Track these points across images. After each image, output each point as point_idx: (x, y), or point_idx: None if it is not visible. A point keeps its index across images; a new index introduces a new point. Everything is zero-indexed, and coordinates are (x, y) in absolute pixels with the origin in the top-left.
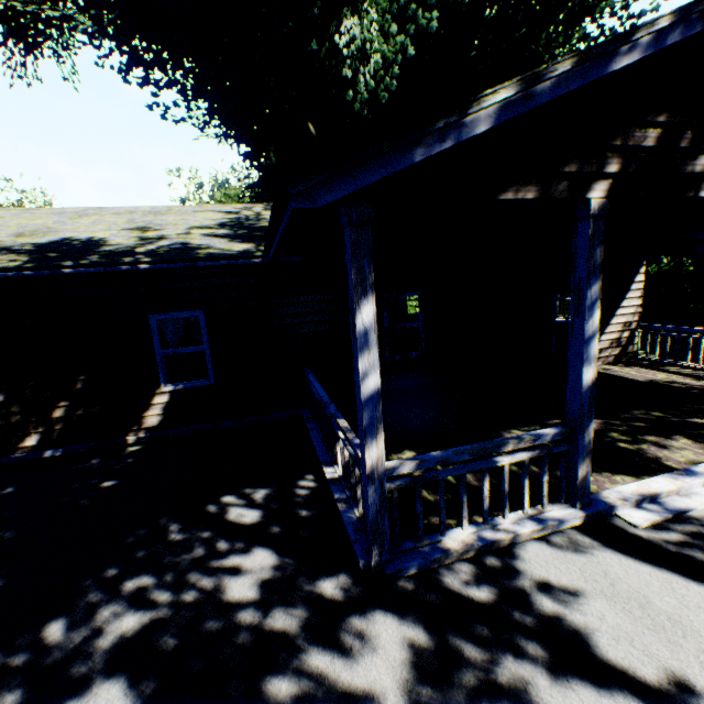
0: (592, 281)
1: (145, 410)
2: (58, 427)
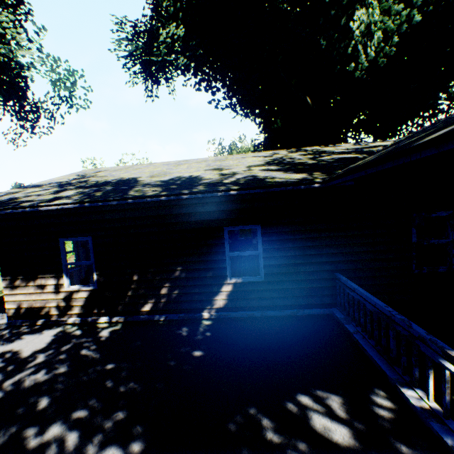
0: None
1: (215, 295)
2: (163, 300)
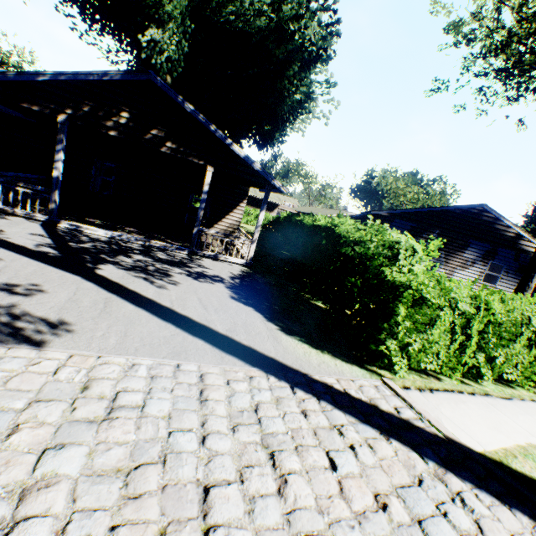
0: (60, 143)
1: None
2: None
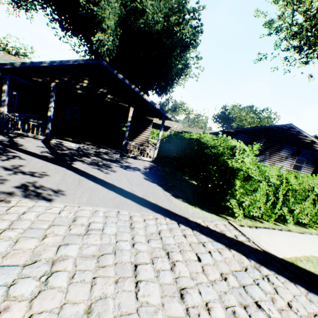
0: (52, 98)
1: None
2: None
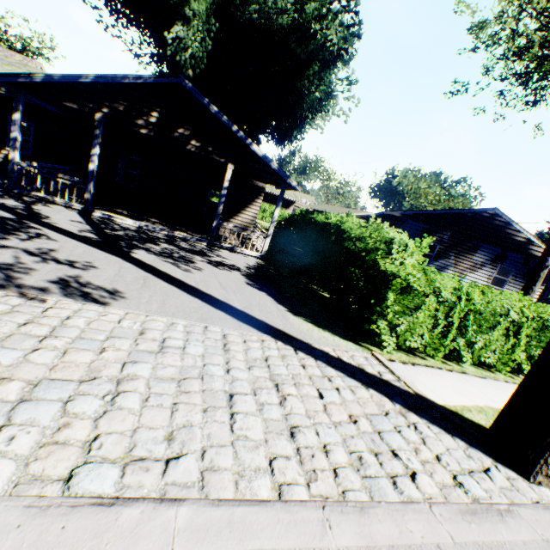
0: (96, 140)
1: None
2: None
